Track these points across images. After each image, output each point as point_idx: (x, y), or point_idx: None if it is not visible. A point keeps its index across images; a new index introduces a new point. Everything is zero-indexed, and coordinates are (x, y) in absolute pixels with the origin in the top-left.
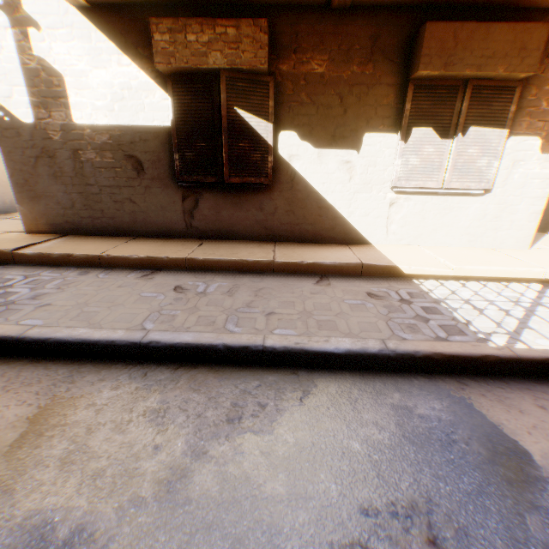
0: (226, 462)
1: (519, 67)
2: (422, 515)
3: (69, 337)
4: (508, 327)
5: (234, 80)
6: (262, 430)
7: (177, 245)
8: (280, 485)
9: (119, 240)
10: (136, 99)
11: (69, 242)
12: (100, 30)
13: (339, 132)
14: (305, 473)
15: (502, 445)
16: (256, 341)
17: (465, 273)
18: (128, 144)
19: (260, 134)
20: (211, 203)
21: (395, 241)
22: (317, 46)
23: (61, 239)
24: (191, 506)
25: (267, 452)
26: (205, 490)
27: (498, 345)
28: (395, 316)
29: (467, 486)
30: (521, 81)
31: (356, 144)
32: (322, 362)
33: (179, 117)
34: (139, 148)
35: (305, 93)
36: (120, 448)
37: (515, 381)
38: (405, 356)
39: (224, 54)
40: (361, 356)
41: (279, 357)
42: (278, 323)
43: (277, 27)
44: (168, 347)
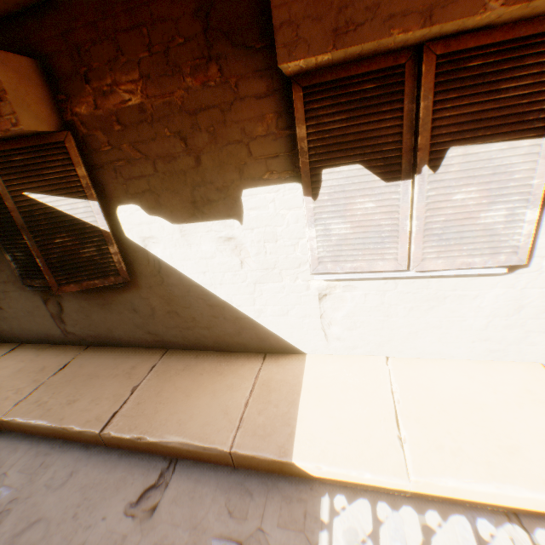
0: None
1: None
2: None
3: None
4: None
5: (6, 152)
6: None
7: (33, 372)
8: None
9: None
10: None
11: None
12: None
13: (199, 194)
14: None
15: None
16: None
17: (442, 491)
18: None
19: (82, 219)
20: (76, 306)
21: (345, 349)
22: (115, 58)
23: None
24: None
25: None
26: None
27: None
28: None
29: None
30: None
31: (233, 209)
32: None
33: None
34: None
35: (128, 143)
36: None
37: None
38: None
39: None
40: None
41: None
42: None
43: (46, 43)
44: None
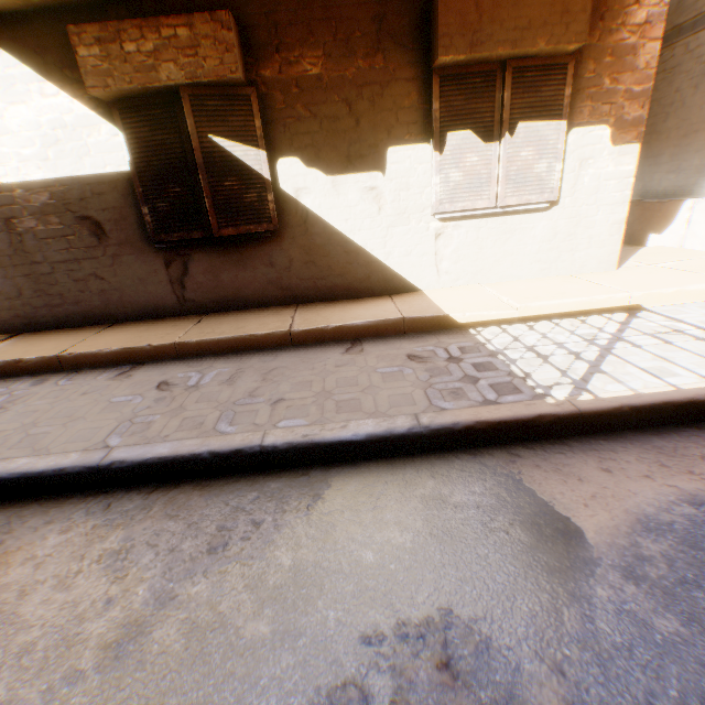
0: (198, 606)
1: (565, 37)
2: (438, 632)
3: (4, 473)
4: (575, 374)
5: (201, 98)
6: (251, 555)
7: (166, 327)
8: (264, 625)
9: (90, 331)
10: (77, 139)
11: (22, 343)
12: (7, 50)
13: (354, 151)
14: (299, 603)
15: (551, 526)
16: (252, 441)
17: (533, 311)
18: (78, 202)
19: (250, 166)
20: (205, 266)
21: (451, 282)
22: (306, 39)
23: (11, 341)
24: (145, 671)
25: (254, 584)
26: (166, 647)
27: (559, 399)
28: (438, 380)
29: (500, 586)
30: (575, 55)
31: (379, 164)
32: (341, 454)
33: (139, 158)
34: (94, 206)
35: (301, 105)
36: (61, 610)
37: (580, 441)
38: (442, 431)
39: (179, 65)
40: (387, 440)
41: (284, 456)
42: (285, 413)
43: (247, 19)
44: (137, 466)
